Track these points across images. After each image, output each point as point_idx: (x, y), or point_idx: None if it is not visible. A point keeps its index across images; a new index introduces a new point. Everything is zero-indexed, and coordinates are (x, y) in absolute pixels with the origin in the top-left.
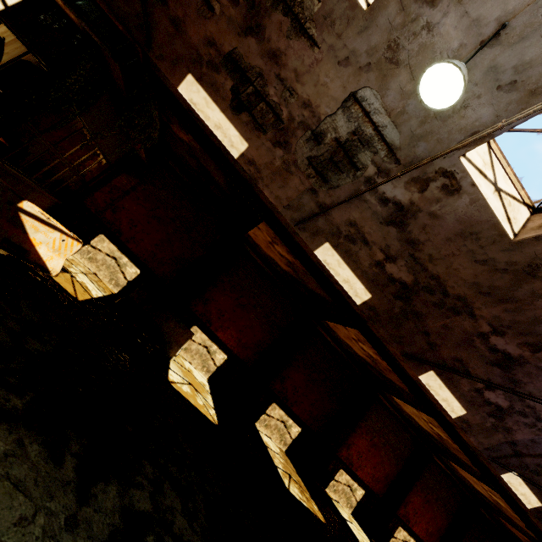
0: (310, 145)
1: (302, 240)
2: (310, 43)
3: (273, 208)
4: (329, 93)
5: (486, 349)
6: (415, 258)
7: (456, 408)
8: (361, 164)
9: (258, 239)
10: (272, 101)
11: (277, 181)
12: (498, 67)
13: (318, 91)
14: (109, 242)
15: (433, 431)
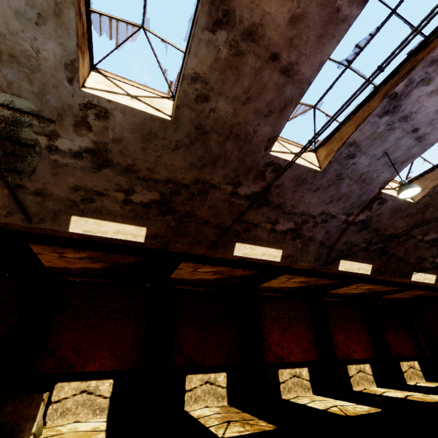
0: None
1: (51, 230)
2: None
3: (0, 224)
4: None
5: (245, 201)
6: (143, 178)
7: (275, 253)
8: (31, 141)
9: (55, 262)
10: None
11: None
12: (19, 10)
13: None
14: None
15: (298, 283)
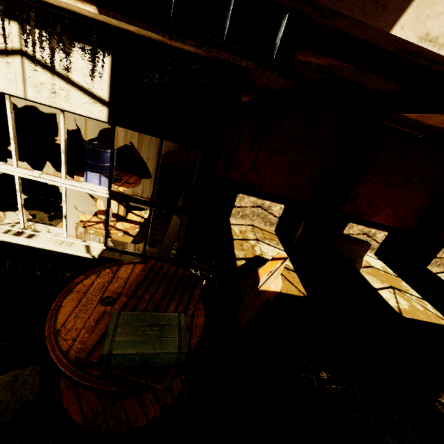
0: None
1: None
2: None
3: None
4: None
5: None
6: None
7: None
8: None
9: (427, 119)
10: None
11: None
12: None
13: None
14: (248, 197)
15: None
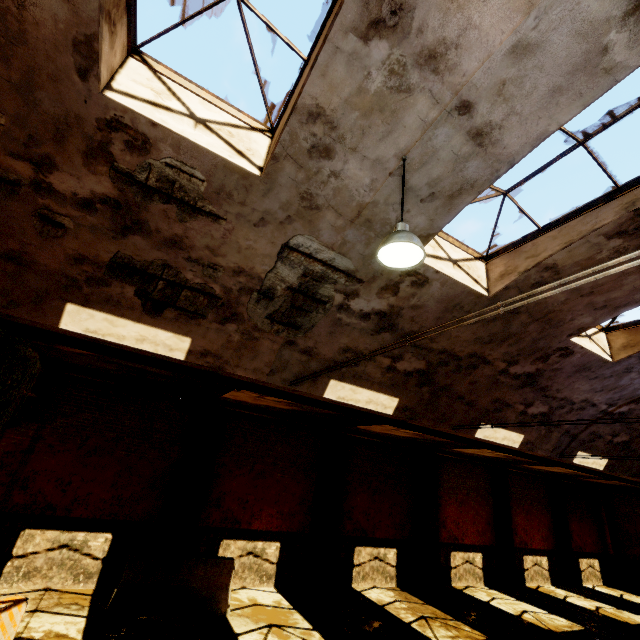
0: (262, 304)
1: (305, 393)
2: (212, 218)
3: (256, 381)
4: (258, 253)
5: (511, 379)
6: (418, 346)
7: (516, 438)
8: (326, 298)
9: (240, 397)
10: (195, 284)
11: (245, 355)
12: (413, 187)
13: (245, 256)
14: (42, 532)
15: (499, 455)
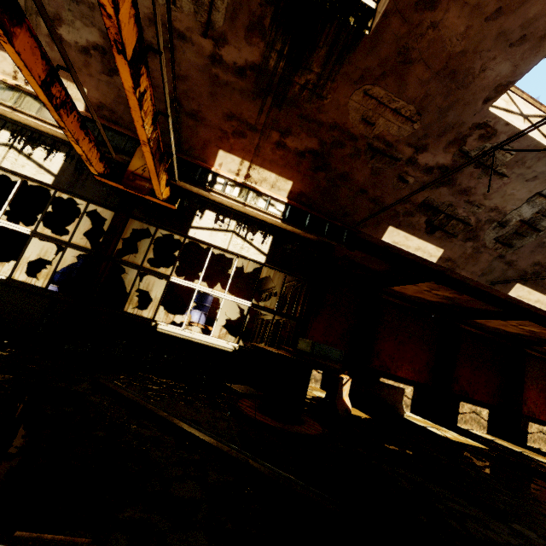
0: (496, 230)
1: (495, 290)
2: (499, 177)
3: (467, 279)
4: (514, 198)
5: None
6: None
7: None
8: (543, 228)
9: (406, 289)
10: (461, 216)
11: (470, 262)
12: None
13: (505, 199)
14: None
15: None
